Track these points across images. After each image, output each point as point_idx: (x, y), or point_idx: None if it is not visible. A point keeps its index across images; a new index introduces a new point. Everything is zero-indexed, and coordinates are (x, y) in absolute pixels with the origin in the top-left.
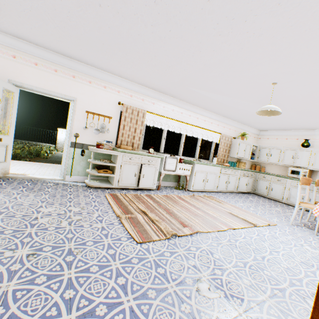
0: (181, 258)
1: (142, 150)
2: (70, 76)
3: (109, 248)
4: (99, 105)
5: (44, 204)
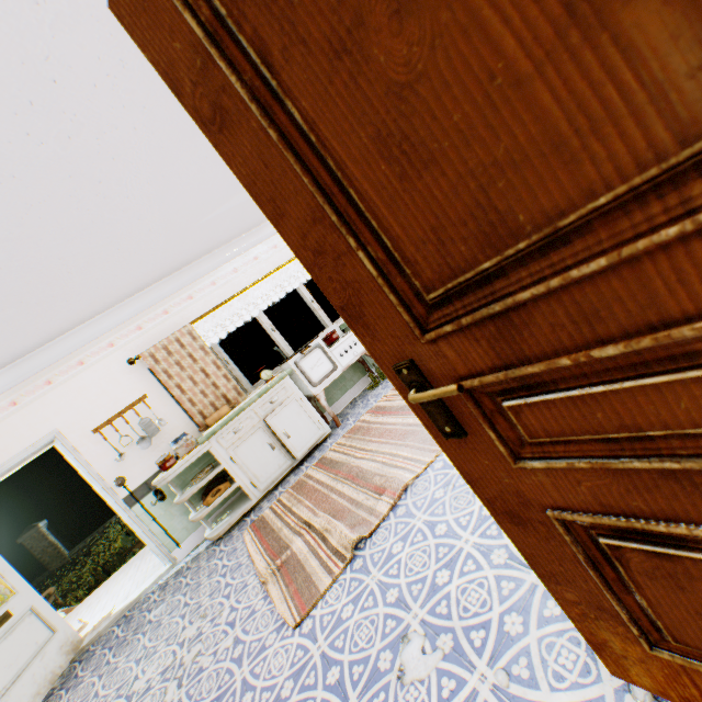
0: (372, 602)
1: (255, 386)
2: (7, 409)
3: (244, 694)
4: (104, 399)
5: (140, 666)
